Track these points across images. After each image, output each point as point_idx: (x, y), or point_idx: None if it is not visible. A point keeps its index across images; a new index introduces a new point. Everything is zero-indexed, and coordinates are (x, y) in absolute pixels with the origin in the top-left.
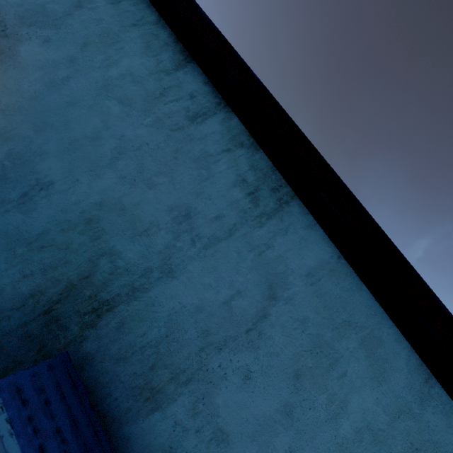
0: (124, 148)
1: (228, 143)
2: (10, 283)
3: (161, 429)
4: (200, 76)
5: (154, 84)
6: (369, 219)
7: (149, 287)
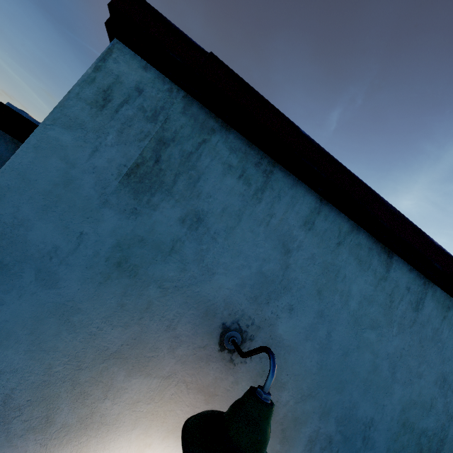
0: (394, 362)
1: (442, 312)
2: None
3: None
4: (404, 265)
5: (382, 296)
6: None
7: (447, 433)
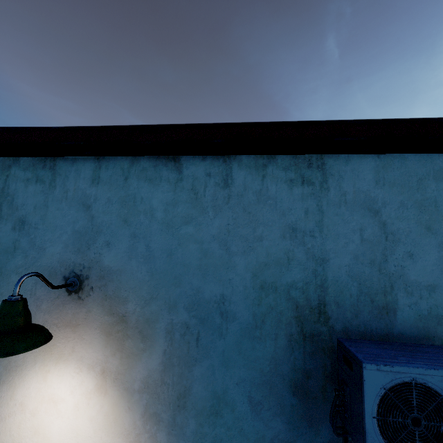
0: (223, 240)
1: (258, 174)
2: (274, 348)
3: (407, 315)
4: (195, 159)
5: (184, 194)
6: (371, 122)
7: (325, 277)
